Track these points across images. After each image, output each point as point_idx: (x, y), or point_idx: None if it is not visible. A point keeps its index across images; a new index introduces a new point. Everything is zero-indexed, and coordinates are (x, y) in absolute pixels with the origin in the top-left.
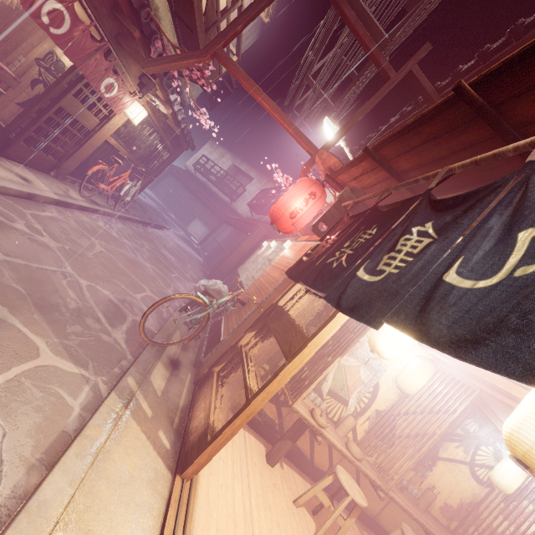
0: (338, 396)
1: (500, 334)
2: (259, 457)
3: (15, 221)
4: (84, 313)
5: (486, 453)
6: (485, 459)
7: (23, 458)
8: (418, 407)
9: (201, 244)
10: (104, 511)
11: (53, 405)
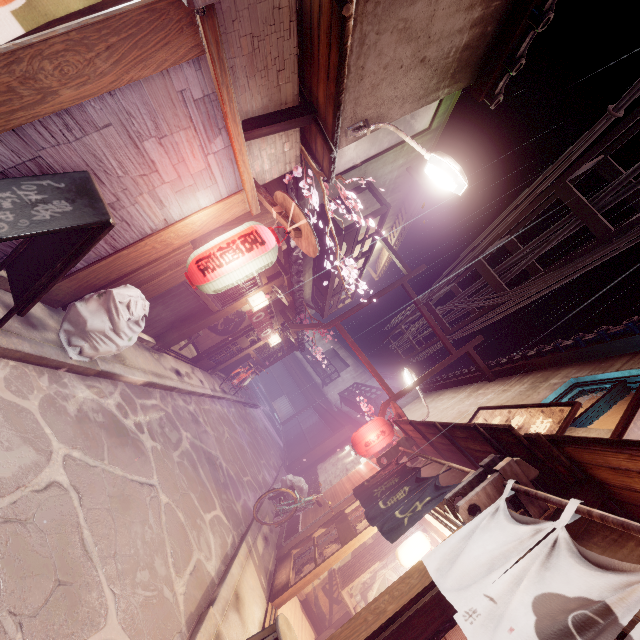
0: None
1: (392, 530)
2: (310, 637)
3: (200, 416)
4: (226, 486)
5: None
6: None
7: (219, 556)
8: None
9: (284, 424)
10: (247, 593)
11: (223, 537)
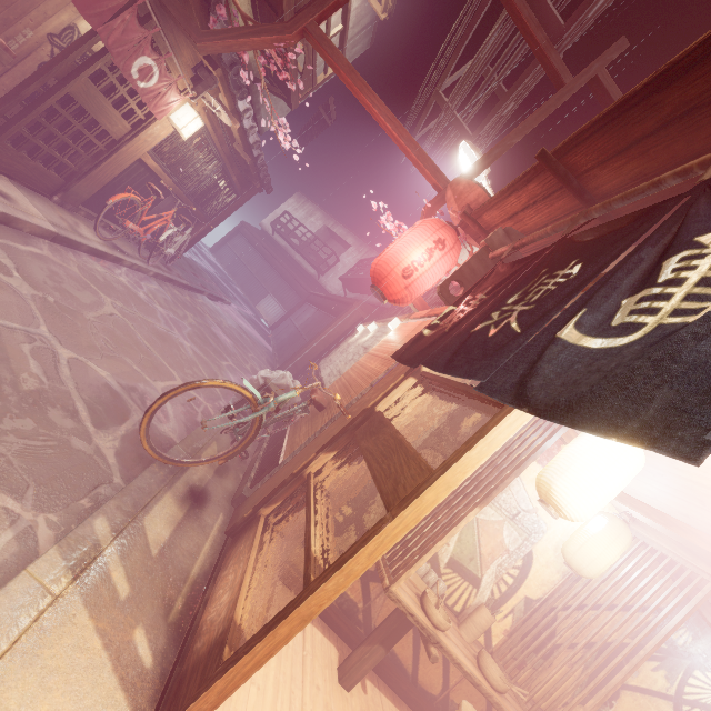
0: (464, 570)
1: None
2: (326, 672)
3: None
4: (48, 399)
5: (703, 683)
6: (700, 692)
7: None
8: (599, 600)
9: (274, 329)
10: None
11: None
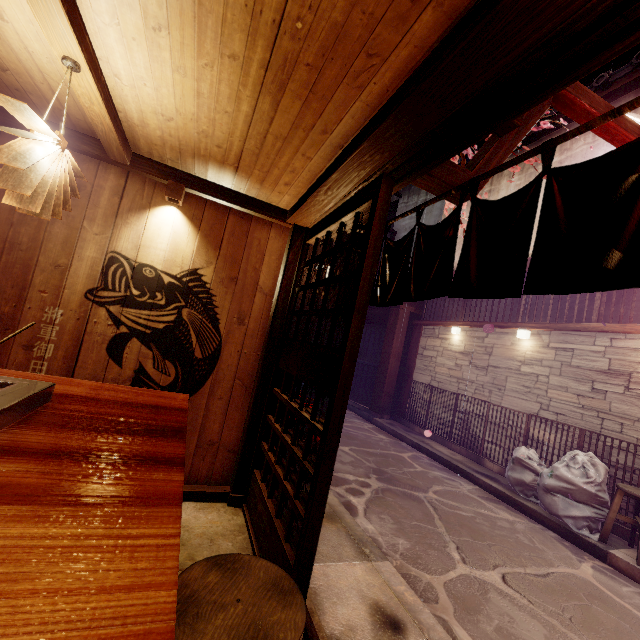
0: None
1: None
2: None
3: None
4: None
5: None
6: None
7: None
8: None
9: None
10: None
11: None
